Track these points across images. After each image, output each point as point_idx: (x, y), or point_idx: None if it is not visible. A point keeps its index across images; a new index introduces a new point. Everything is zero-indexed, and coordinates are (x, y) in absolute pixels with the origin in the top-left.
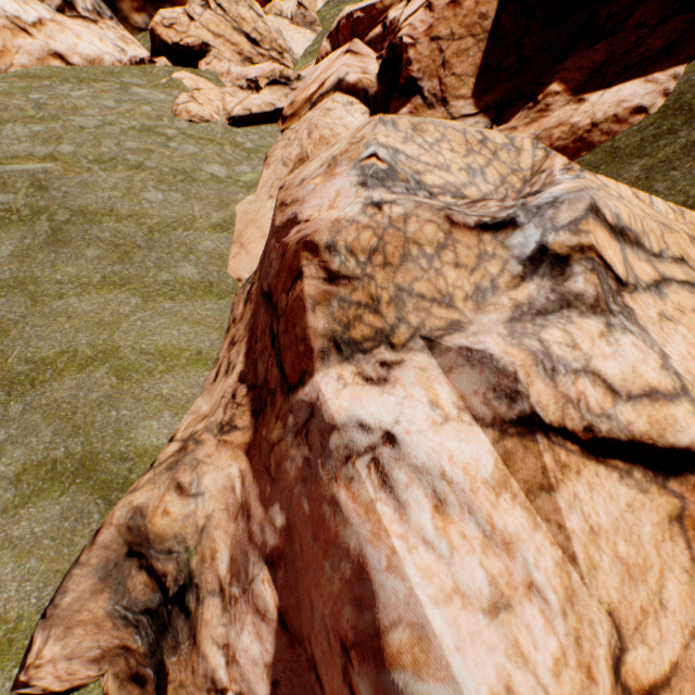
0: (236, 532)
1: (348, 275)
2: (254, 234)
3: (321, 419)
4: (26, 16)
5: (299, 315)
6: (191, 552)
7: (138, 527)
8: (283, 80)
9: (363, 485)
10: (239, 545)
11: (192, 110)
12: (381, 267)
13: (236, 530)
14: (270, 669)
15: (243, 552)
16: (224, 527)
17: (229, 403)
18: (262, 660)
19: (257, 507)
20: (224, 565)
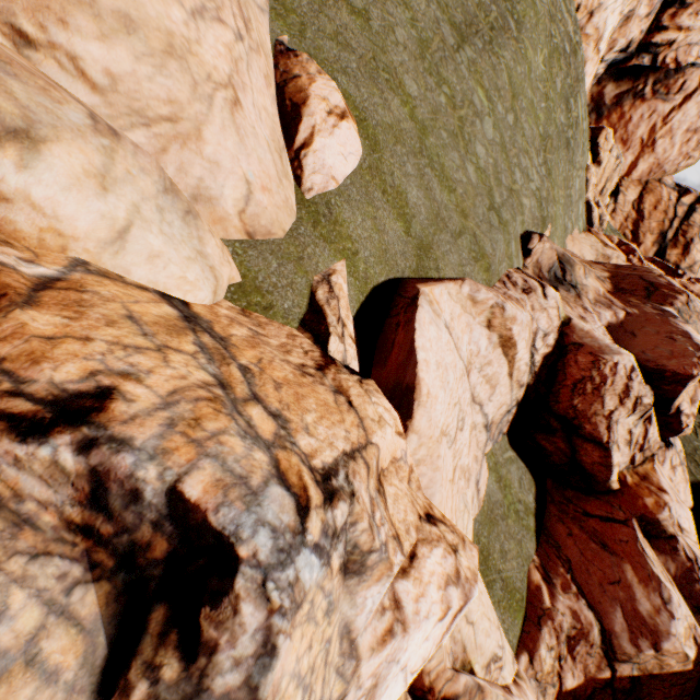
0: (598, 298)
1: (689, 308)
2: (578, 245)
3: (672, 314)
4: (602, 44)
5: (672, 298)
6: (577, 284)
7: (568, 259)
8: (601, 222)
9: (689, 328)
10: (602, 301)
11: (592, 179)
12: (695, 316)
13: (598, 298)
14: (609, 323)
15: (607, 304)
16: (592, 293)
17: (602, 277)
18: (608, 320)
19: (619, 303)
20: (590, 298)
